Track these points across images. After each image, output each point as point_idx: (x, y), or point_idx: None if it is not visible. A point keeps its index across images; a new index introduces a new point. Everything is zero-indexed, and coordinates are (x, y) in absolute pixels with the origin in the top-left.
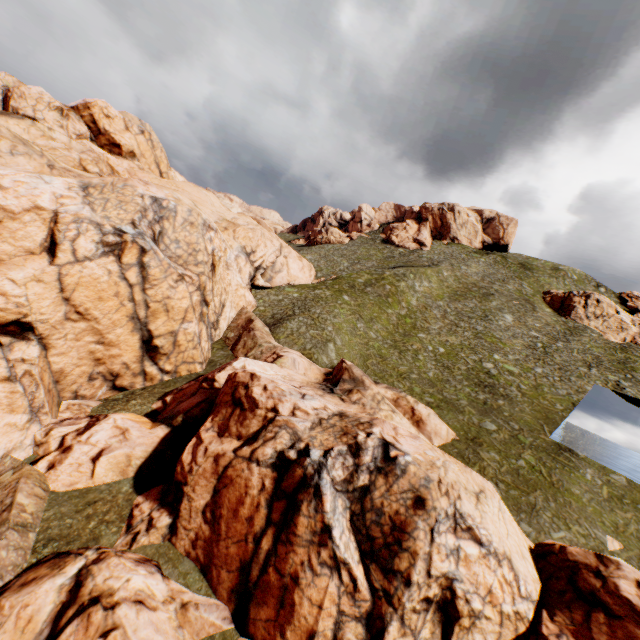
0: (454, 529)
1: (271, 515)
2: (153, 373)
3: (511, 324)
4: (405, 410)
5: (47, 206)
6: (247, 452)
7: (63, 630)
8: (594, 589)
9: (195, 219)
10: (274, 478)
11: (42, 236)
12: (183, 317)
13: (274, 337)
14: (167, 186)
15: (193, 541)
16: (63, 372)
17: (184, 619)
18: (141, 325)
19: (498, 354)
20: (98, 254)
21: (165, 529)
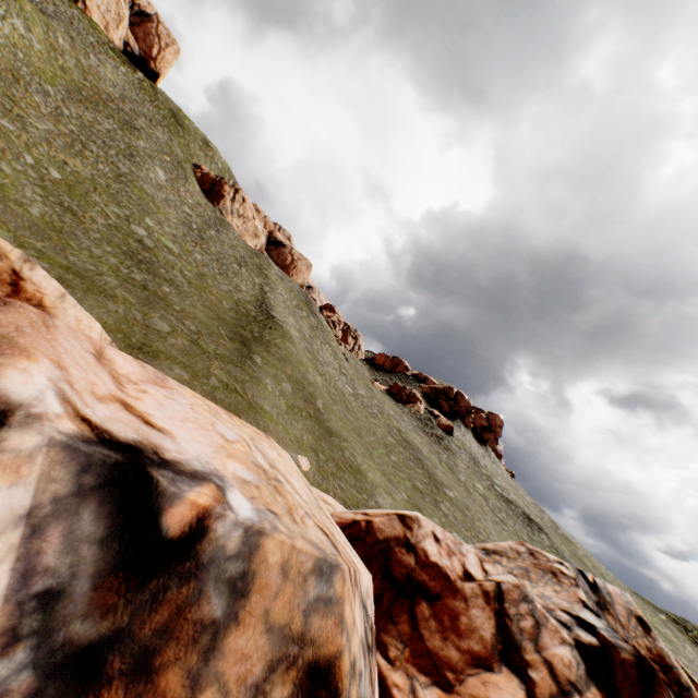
0: (371, 677)
1: None
2: None
3: (165, 185)
4: None
5: None
6: None
7: None
8: (411, 571)
9: None
10: None
11: None
12: None
13: None
14: None
15: None
16: None
17: None
18: None
19: (153, 219)
20: None
21: None
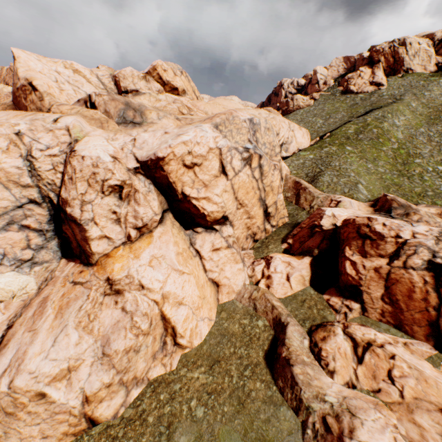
0: None
1: (440, 296)
2: (268, 228)
3: None
4: None
5: (212, 146)
6: (399, 264)
7: (363, 357)
8: None
9: (269, 125)
10: (431, 276)
11: (217, 165)
12: (277, 191)
13: (318, 190)
14: (214, 106)
15: (380, 314)
16: (238, 238)
17: (410, 350)
18: (262, 202)
19: None
20: (242, 167)
21: (358, 309)
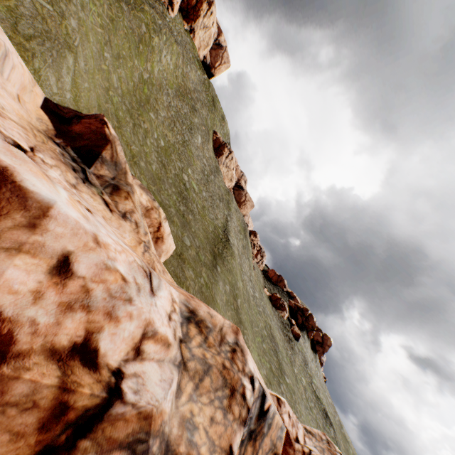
0: None
1: None
2: None
3: (199, 146)
4: (153, 224)
5: None
6: None
7: None
8: None
9: None
10: None
11: None
12: None
13: None
14: None
15: None
16: None
17: None
18: None
19: (191, 169)
20: None
21: None
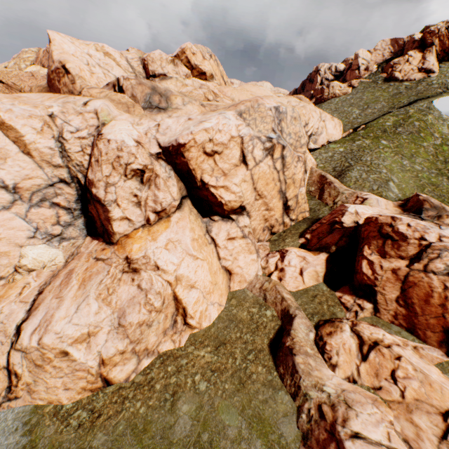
0: None
1: None
2: (286, 222)
3: None
4: None
5: (234, 135)
6: (419, 267)
7: (367, 355)
8: None
9: (296, 114)
10: None
11: (238, 154)
12: (299, 184)
13: (344, 185)
14: (242, 93)
15: (393, 316)
16: (254, 229)
17: (419, 354)
18: (282, 195)
19: None
20: (263, 157)
21: (370, 309)
